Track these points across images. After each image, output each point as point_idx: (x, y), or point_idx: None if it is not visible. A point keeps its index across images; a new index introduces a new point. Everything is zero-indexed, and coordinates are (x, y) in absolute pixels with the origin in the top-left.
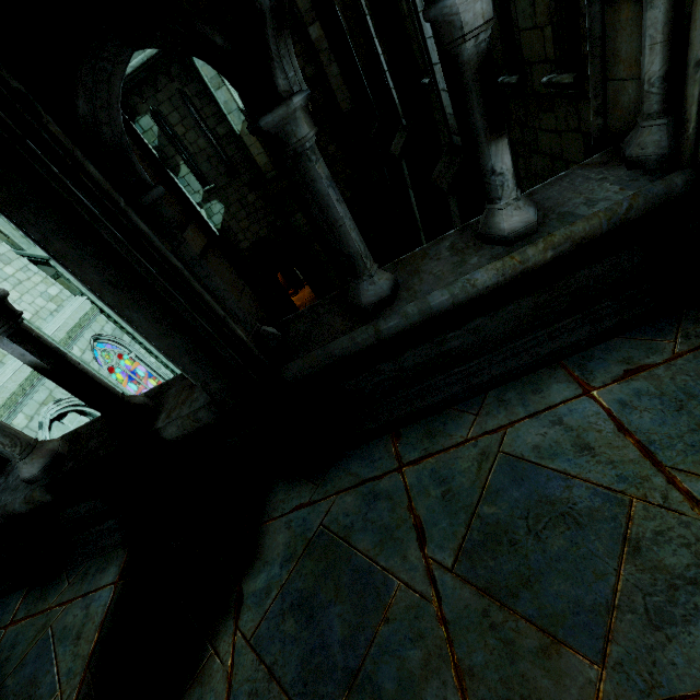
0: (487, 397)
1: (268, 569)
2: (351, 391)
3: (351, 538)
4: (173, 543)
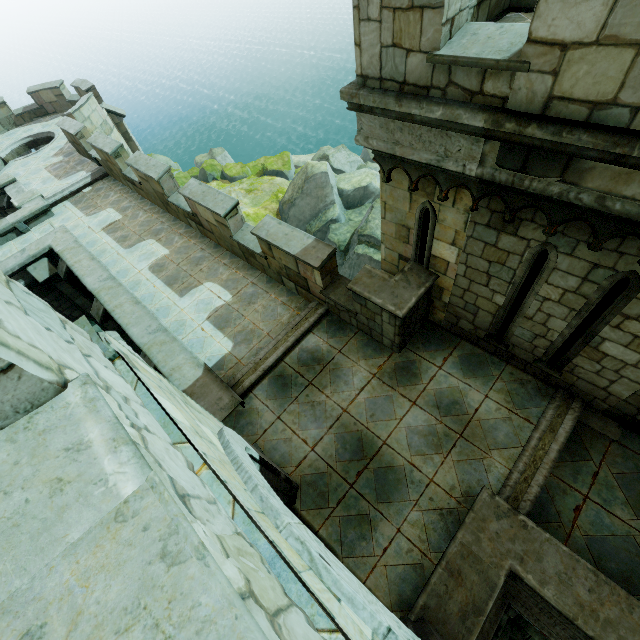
0: None
1: None
2: None
3: None
4: None
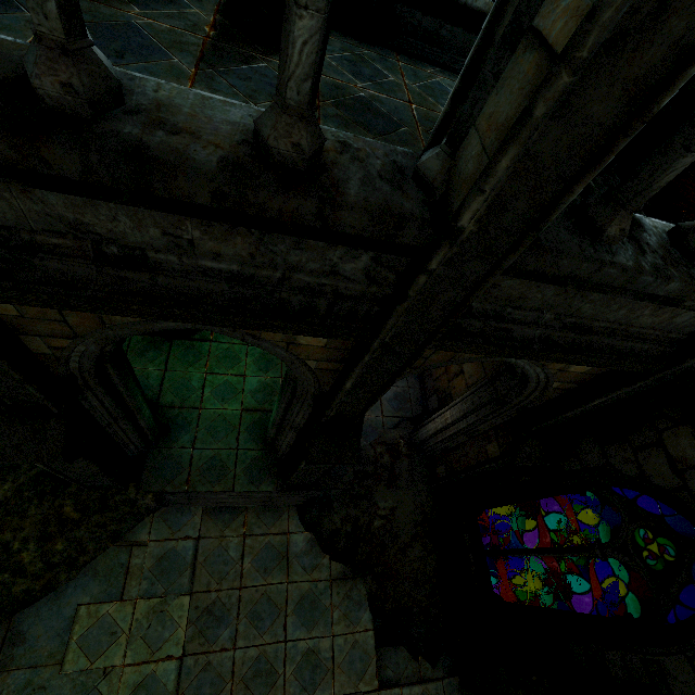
0: (438, 69)
1: (332, 47)
2: (397, 14)
3: (374, 62)
4: (263, 9)
